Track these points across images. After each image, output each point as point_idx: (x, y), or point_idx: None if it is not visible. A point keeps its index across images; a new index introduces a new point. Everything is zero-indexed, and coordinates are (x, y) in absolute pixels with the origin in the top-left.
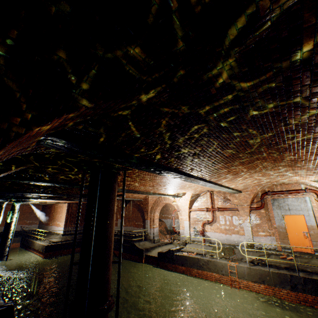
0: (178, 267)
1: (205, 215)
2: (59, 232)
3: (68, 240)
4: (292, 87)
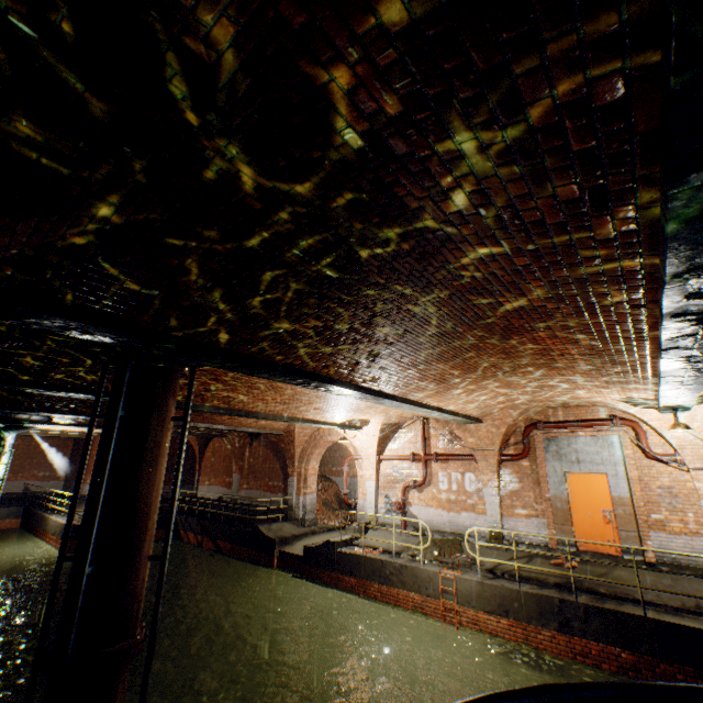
0: (343, 579)
1: (411, 470)
2: None
3: None
4: (404, 200)
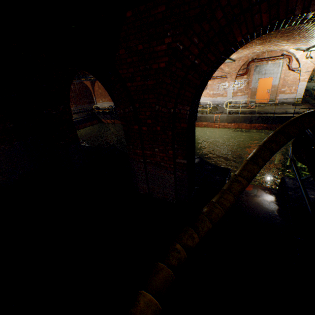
0: None
1: None
2: None
3: (78, 118)
4: None
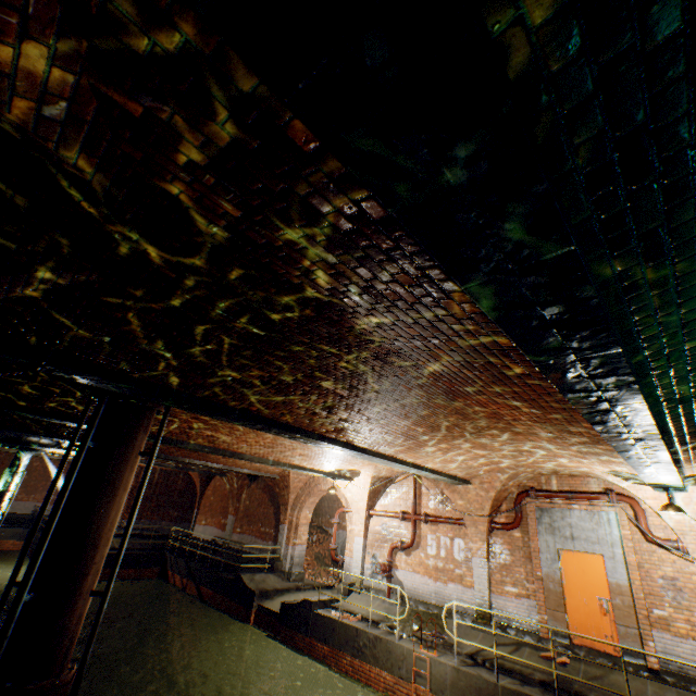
0: (316, 645)
1: (400, 529)
2: None
3: (115, 548)
4: (286, 276)
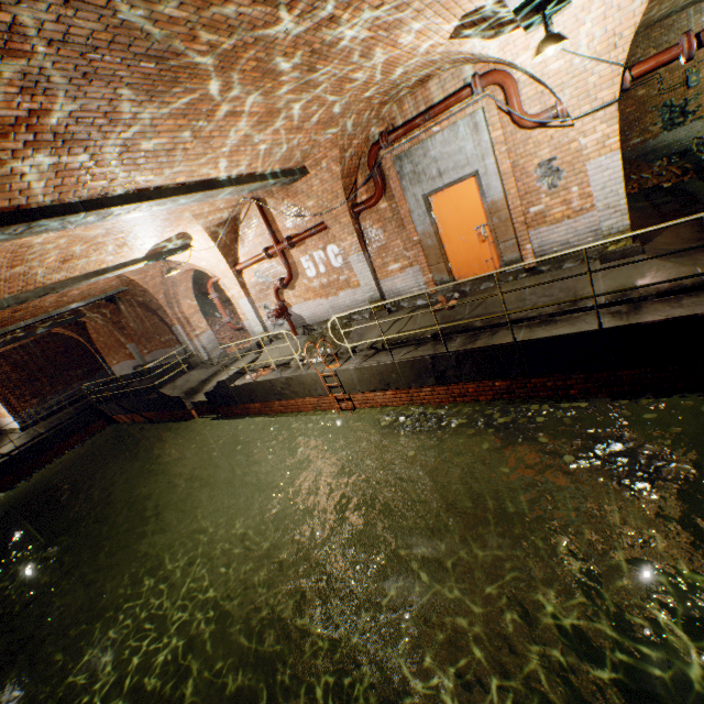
0: (250, 407)
1: (274, 270)
2: (16, 427)
3: (40, 435)
4: None
